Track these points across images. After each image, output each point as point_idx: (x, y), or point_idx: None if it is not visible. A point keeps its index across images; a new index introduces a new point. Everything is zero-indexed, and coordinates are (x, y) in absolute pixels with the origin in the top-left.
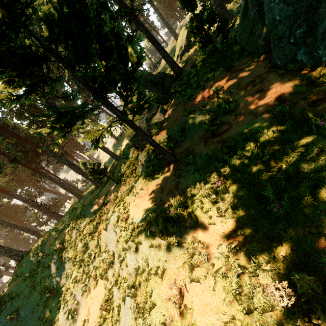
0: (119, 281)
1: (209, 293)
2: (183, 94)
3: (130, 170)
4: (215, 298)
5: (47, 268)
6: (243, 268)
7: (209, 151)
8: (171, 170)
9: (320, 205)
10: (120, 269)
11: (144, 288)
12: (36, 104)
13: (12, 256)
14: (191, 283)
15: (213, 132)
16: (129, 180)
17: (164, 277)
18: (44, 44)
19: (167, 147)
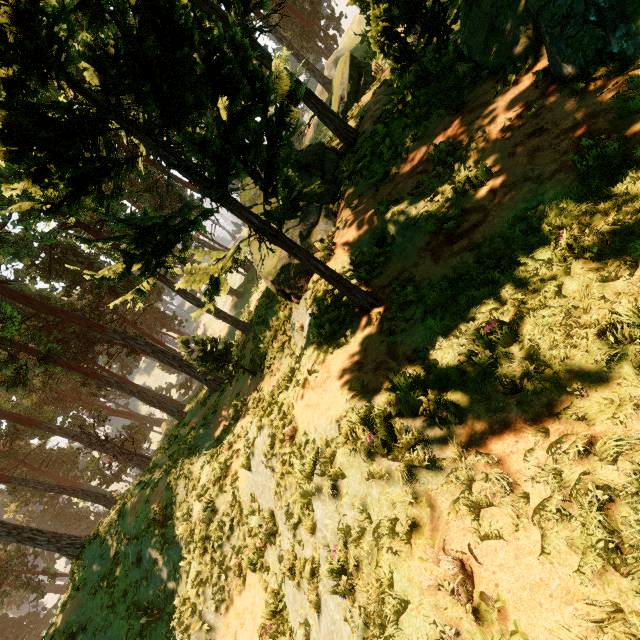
0: (298, 569)
1: (535, 558)
2: (366, 177)
3: (278, 344)
4: (554, 569)
5: (135, 565)
6: (609, 489)
7: (449, 271)
8: (372, 324)
9: None
10: (295, 542)
11: (371, 569)
12: (77, 247)
13: (63, 550)
14: (482, 543)
15: (448, 234)
16: (278, 364)
17: (414, 540)
18: (95, 97)
19: (353, 282)
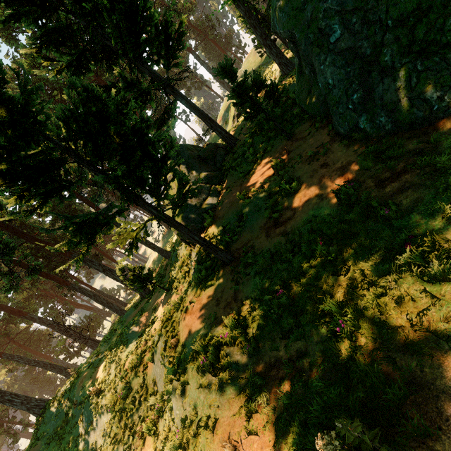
0: (170, 439)
1: (269, 449)
2: (238, 171)
3: (182, 272)
4: None
5: (78, 424)
6: (307, 411)
7: (272, 246)
8: (229, 274)
9: (389, 320)
10: (170, 419)
11: (193, 447)
12: None
13: (31, 409)
14: (248, 437)
15: (275, 220)
16: (181, 287)
17: (216, 431)
18: (61, 145)
19: (222, 243)
